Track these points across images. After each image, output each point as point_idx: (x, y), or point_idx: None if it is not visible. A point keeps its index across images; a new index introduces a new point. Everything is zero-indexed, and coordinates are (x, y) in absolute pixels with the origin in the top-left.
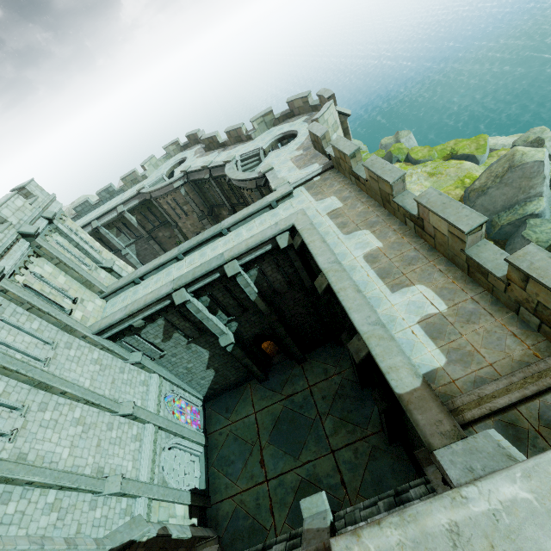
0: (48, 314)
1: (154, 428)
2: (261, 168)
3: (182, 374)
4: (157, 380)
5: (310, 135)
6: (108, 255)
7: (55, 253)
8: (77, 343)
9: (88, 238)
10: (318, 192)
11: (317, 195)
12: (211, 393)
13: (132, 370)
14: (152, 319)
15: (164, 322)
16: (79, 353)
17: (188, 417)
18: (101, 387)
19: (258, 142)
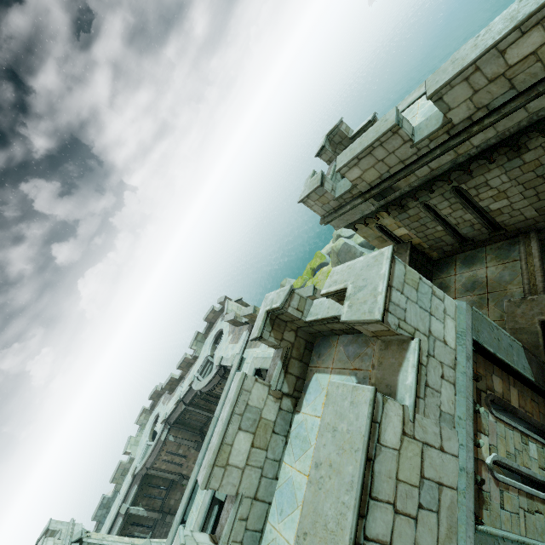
0: None
1: None
2: (215, 363)
3: None
4: None
5: (229, 323)
6: (141, 542)
7: None
8: None
9: (116, 539)
10: (256, 343)
11: (256, 345)
12: None
13: None
14: None
15: None
16: None
17: None
18: None
19: (203, 354)
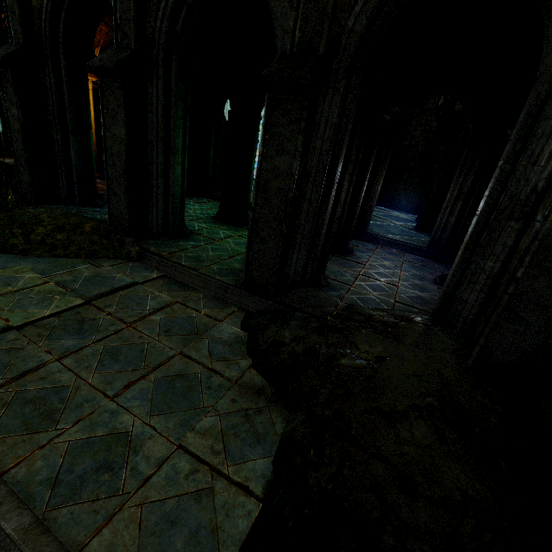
0: None
1: None
2: None
3: None
4: None
5: None
6: None
7: None
8: None
9: None
10: None
11: None
12: None
13: None
14: None
15: None
16: None
17: None
18: None
19: None
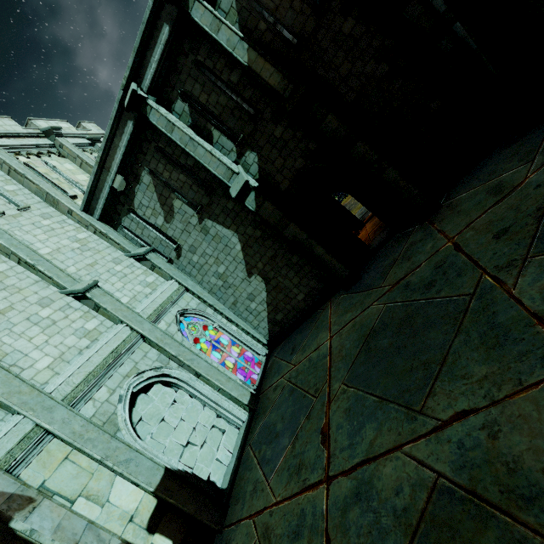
0: (26, 178)
1: (129, 332)
2: None
3: (219, 291)
4: (170, 287)
5: None
6: None
7: (77, 152)
8: (63, 219)
9: None
10: None
11: None
12: (277, 333)
13: (135, 267)
14: (134, 175)
15: (151, 178)
16: (57, 226)
17: (234, 363)
18: (65, 262)
19: None
